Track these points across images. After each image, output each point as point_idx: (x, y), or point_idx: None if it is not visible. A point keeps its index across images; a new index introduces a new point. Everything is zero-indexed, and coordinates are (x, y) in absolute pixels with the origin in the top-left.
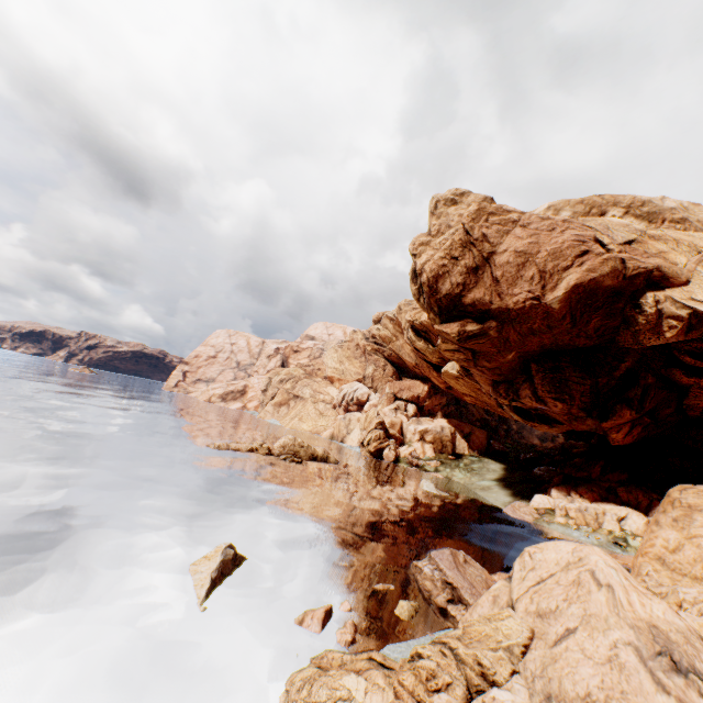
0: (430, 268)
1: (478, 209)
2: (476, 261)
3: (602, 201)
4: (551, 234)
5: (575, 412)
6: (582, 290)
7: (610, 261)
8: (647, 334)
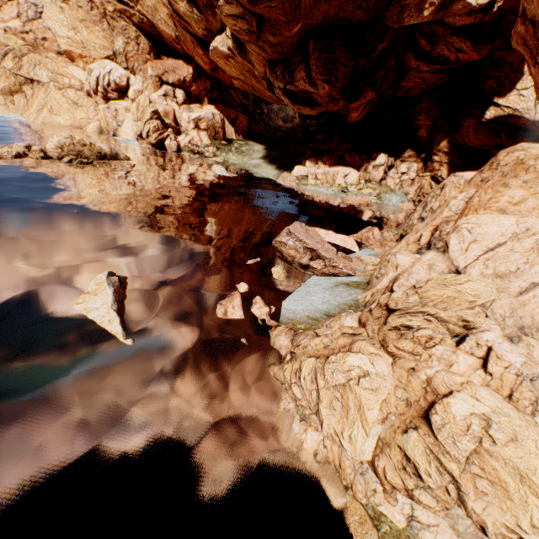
0: None
1: None
2: None
3: None
4: None
5: (335, 95)
6: None
7: None
8: (412, 11)
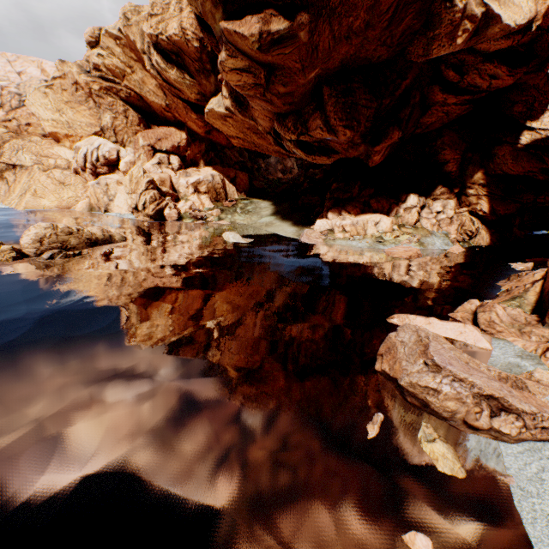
0: None
1: None
2: None
3: None
4: None
5: (356, 140)
6: None
7: None
8: (444, 41)
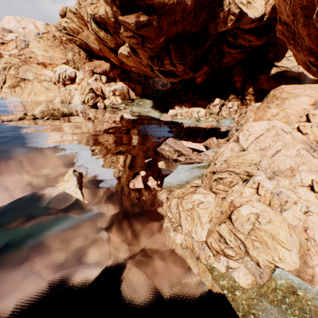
0: None
1: None
2: None
3: None
4: None
5: (186, 70)
6: None
7: None
8: (221, 25)
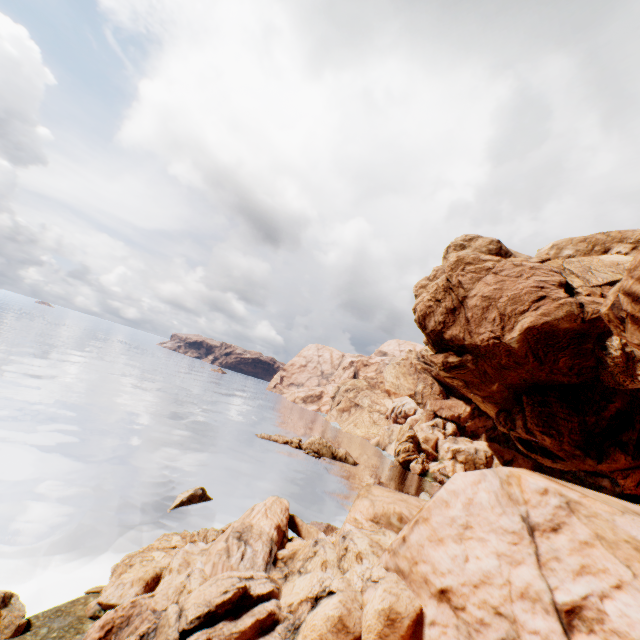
0: (419, 308)
1: (457, 260)
2: (453, 304)
3: (606, 238)
4: (517, 280)
5: (568, 449)
6: (537, 332)
7: (565, 306)
8: (620, 376)
